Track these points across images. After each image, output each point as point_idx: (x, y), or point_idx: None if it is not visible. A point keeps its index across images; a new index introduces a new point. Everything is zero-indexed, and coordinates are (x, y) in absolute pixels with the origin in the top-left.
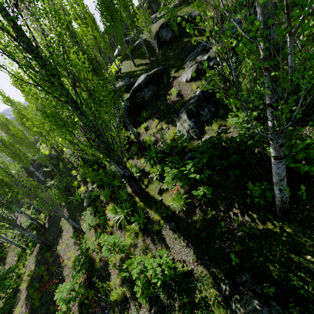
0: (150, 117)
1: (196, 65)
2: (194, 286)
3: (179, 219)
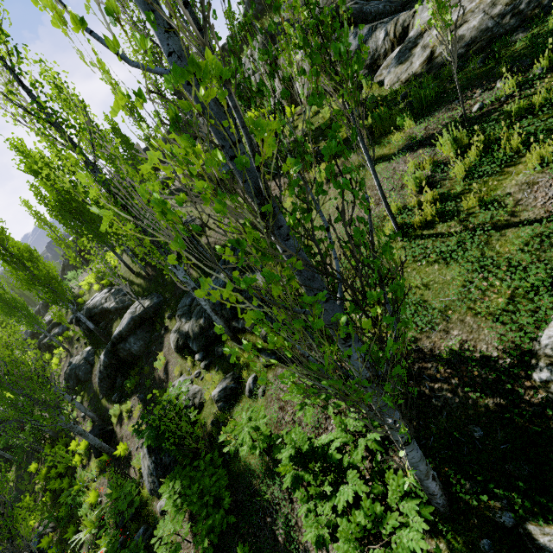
0: (137, 392)
1: (177, 339)
2: None
3: None
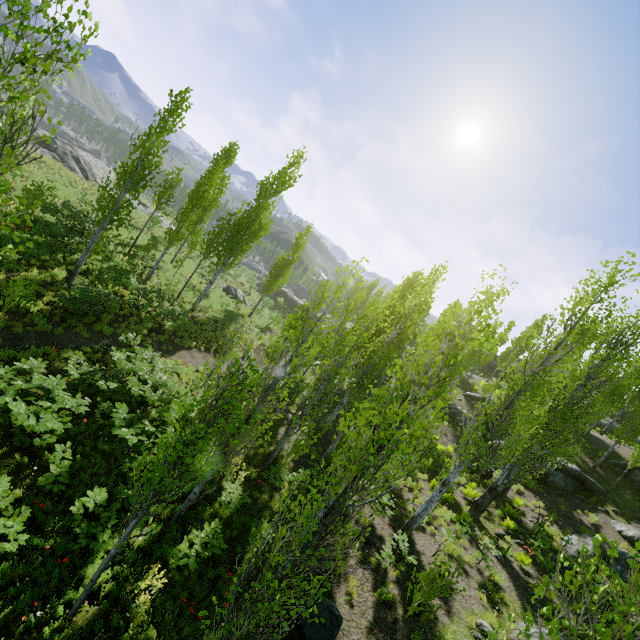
0: (535, 494)
1: None
2: (500, 591)
3: (511, 565)
